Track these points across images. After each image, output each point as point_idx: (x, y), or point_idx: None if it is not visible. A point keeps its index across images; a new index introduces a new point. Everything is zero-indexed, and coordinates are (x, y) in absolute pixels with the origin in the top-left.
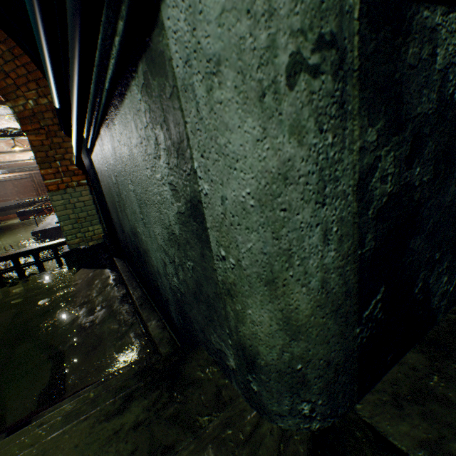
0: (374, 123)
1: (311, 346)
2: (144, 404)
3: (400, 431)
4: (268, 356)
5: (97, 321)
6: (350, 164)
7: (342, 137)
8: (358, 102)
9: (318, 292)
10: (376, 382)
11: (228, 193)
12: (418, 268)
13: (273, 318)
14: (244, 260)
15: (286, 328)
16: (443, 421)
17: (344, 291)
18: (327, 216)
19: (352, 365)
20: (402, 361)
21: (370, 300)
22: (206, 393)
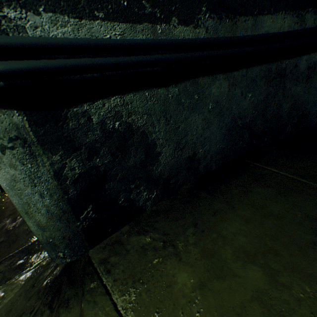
0: (57, 153)
1: (53, 232)
2: (6, 264)
3: (98, 256)
4: (40, 238)
5: (17, 226)
6: (46, 170)
7: (37, 163)
8: (43, 150)
9: (47, 214)
10: (103, 240)
11: (1, 184)
12: (118, 193)
13: (34, 225)
14: (17, 206)
15: (40, 227)
16: (115, 250)
17: (62, 211)
18: (40, 189)
19: (80, 236)
20: (120, 230)
21: (84, 211)
22: (35, 255)
